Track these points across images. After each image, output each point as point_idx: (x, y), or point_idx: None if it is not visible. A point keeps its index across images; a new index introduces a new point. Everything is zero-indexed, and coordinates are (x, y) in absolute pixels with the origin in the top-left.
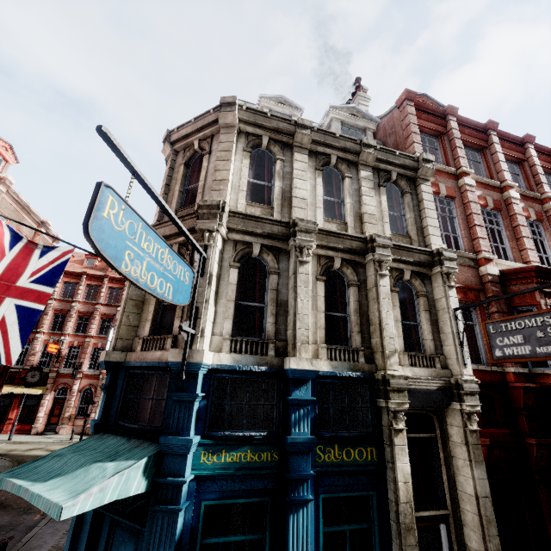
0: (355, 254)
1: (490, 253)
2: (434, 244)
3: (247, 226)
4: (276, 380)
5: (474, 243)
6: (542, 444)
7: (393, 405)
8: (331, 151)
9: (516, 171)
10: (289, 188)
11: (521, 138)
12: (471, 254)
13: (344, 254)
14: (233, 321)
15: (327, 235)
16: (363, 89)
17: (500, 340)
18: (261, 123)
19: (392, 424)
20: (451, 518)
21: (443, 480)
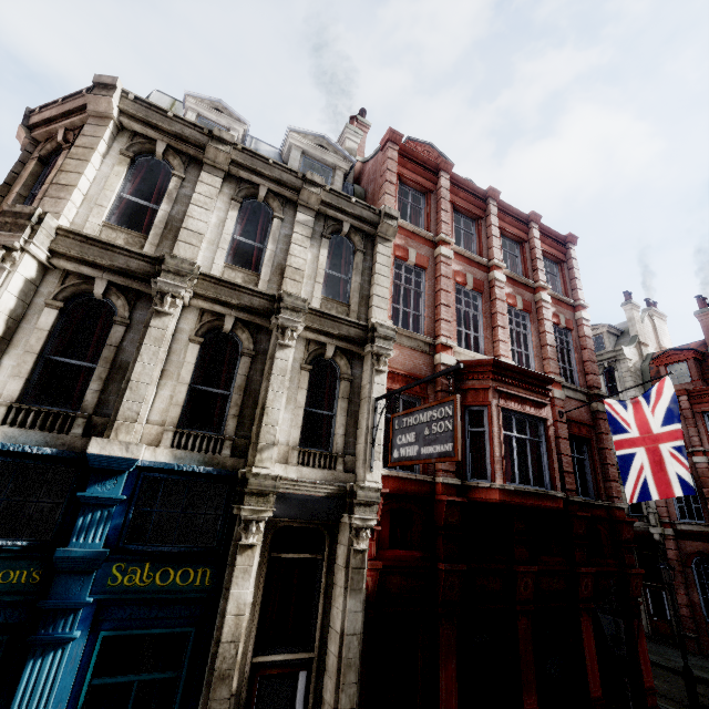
0: (255, 314)
1: (451, 339)
2: (376, 317)
3: (86, 253)
4: (75, 469)
5: (437, 325)
6: (455, 571)
7: (246, 512)
8: (259, 180)
9: (516, 252)
10: (182, 217)
11: (526, 215)
12: (427, 337)
13: (240, 312)
14: (37, 383)
15: (217, 284)
16: (365, 124)
17: (400, 438)
18: (155, 122)
19: (242, 538)
20: (315, 663)
21: (318, 614)
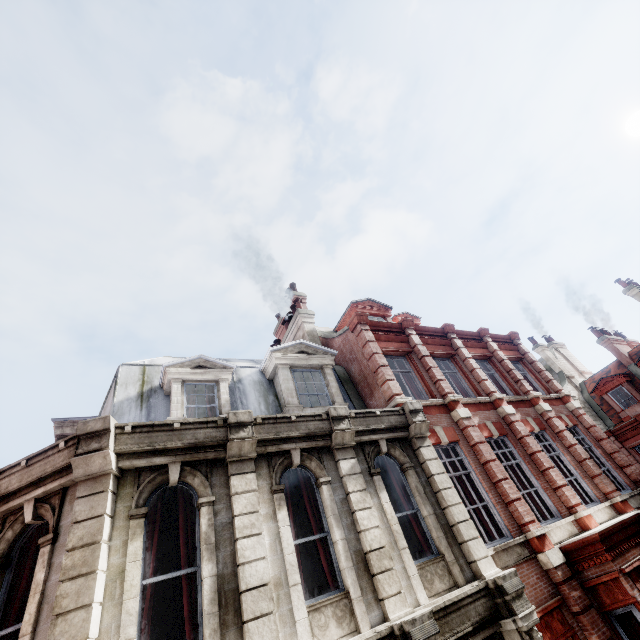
0: None
1: (536, 523)
2: (478, 557)
3: None
4: None
5: (511, 509)
6: None
7: None
8: (289, 446)
9: (489, 369)
10: (232, 566)
11: (477, 332)
12: (519, 537)
13: None
14: None
15: None
16: (302, 296)
17: None
18: (163, 446)
19: None
20: None
21: None
